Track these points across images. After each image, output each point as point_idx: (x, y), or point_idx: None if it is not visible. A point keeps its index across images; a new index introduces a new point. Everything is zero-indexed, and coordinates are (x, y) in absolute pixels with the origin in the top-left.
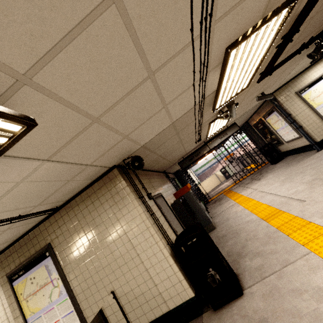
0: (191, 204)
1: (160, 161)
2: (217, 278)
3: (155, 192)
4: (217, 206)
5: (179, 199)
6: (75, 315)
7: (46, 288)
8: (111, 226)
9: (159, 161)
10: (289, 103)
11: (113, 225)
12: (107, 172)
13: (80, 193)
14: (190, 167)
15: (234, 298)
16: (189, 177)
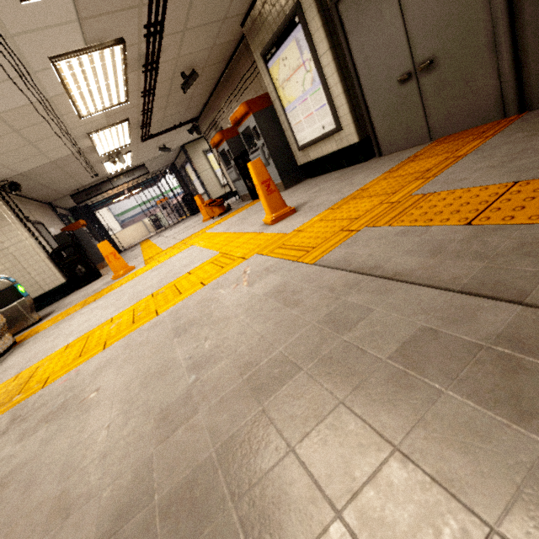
0: (83, 241)
1: (42, 189)
2: (84, 271)
3: (34, 219)
4: (125, 253)
5: (65, 230)
6: None
7: None
8: None
9: (40, 189)
10: (197, 159)
11: None
12: None
13: None
14: (103, 206)
15: (94, 280)
16: (95, 218)
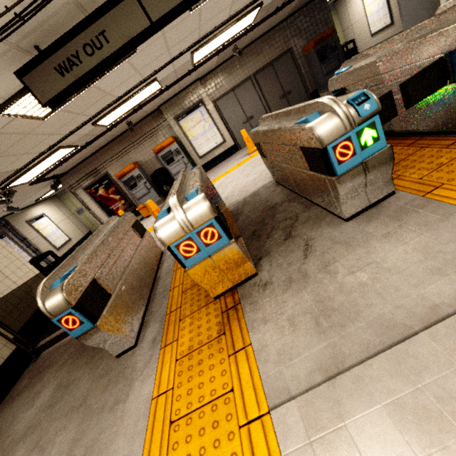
0: None
1: None
2: None
3: None
4: None
5: None
6: None
7: None
8: None
9: None
10: (23, 228)
11: None
12: None
13: None
14: None
15: None
16: None
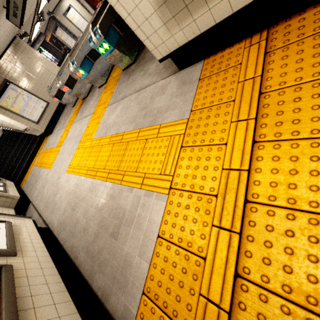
0: None
1: None
2: None
3: None
4: None
5: None
6: (40, 101)
7: (19, 97)
8: (32, 63)
9: None
10: (63, 21)
11: (32, 62)
12: (13, 39)
13: (5, 51)
14: None
15: None
16: None
